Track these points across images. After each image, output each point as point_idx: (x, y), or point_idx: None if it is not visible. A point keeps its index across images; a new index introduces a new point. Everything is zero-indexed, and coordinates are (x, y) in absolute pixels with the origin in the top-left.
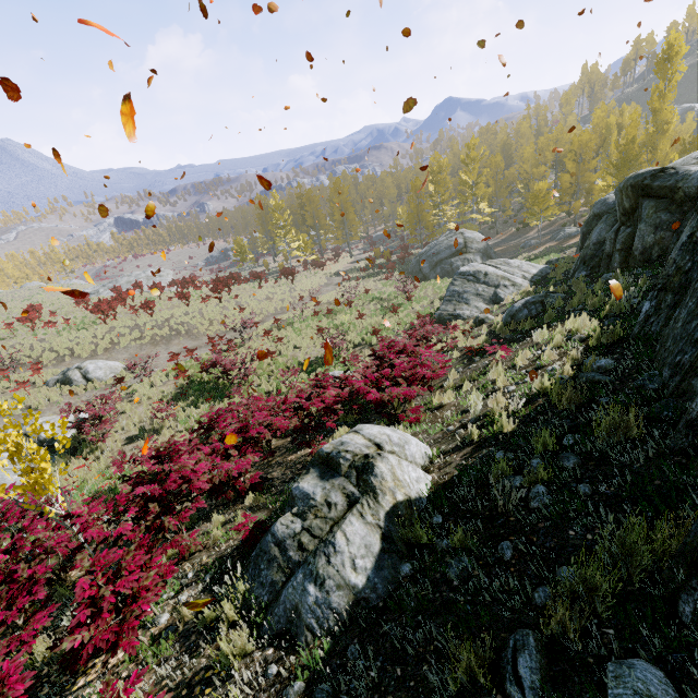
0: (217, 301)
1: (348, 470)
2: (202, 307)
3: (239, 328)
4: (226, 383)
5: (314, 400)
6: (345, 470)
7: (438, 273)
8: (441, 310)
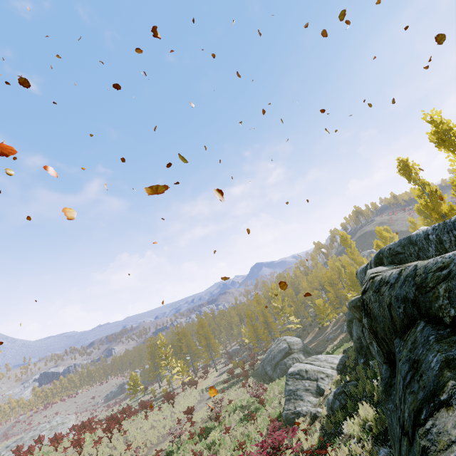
0: (108, 441)
1: None
2: (93, 451)
3: None
4: None
5: None
6: None
7: (279, 372)
8: (285, 410)
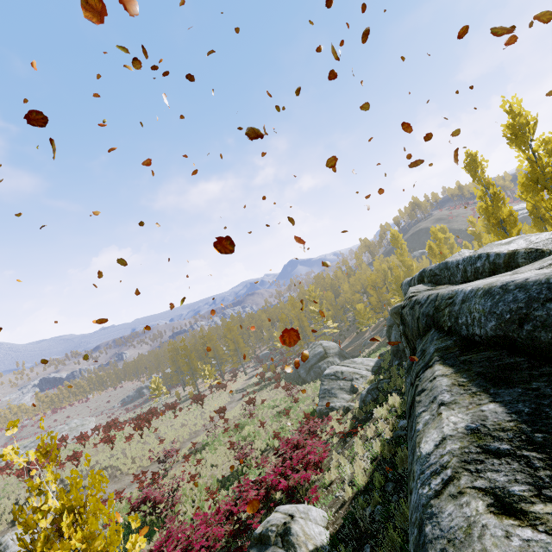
0: (139, 438)
1: (275, 539)
2: (125, 446)
3: (159, 460)
4: (153, 519)
5: (241, 503)
6: (273, 540)
7: (313, 375)
8: (319, 406)
